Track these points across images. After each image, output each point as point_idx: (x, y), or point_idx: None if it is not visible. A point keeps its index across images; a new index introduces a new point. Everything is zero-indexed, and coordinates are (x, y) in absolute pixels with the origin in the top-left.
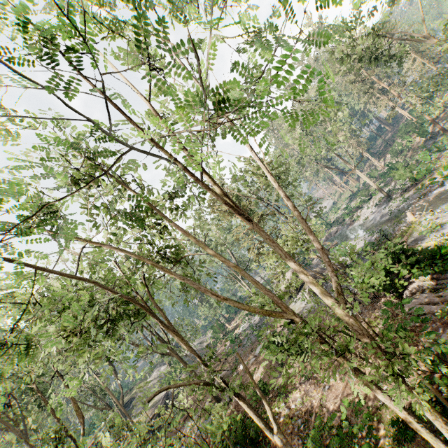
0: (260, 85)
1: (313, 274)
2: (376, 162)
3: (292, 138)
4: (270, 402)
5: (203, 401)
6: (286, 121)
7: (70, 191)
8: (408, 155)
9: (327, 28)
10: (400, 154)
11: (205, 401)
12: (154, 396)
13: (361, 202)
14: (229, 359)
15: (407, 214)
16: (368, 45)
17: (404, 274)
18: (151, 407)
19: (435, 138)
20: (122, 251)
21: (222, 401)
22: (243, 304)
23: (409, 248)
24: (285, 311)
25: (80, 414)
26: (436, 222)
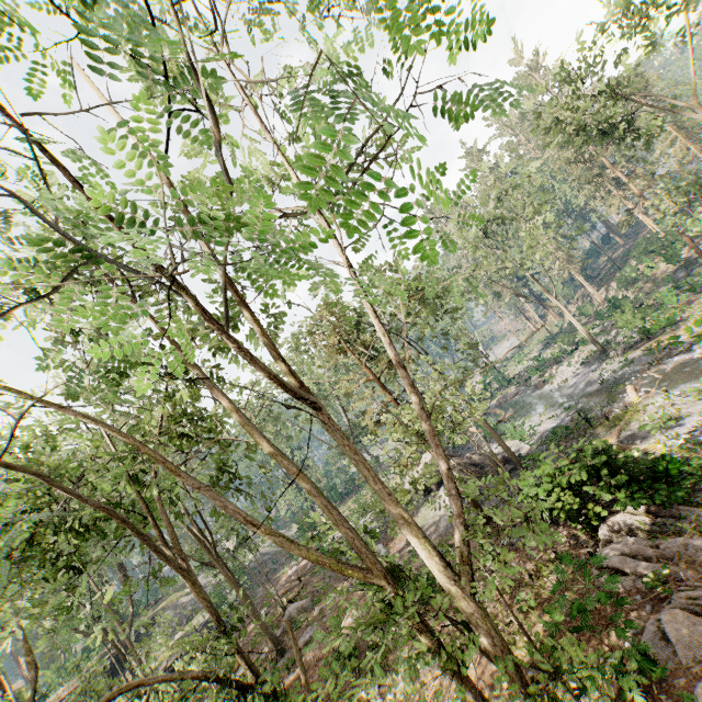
0: (256, 205)
1: (465, 462)
2: (593, 291)
3: (464, 238)
4: (357, 678)
5: (260, 646)
6: (394, 245)
7: (0, 311)
8: (644, 289)
9: (544, 70)
10: (631, 284)
11: (263, 646)
12: (105, 701)
13: (561, 353)
14: (314, 580)
15: (627, 388)
16: (600, 109)
17: (604, 497)
18: (181, 639)
19: (690, 268)
20: (99, 422)
21: (287, 654)
22: (299, 545)
23: (620, 448)
24: (372, 568)
25: (34, 660)
26: (670, 413)
